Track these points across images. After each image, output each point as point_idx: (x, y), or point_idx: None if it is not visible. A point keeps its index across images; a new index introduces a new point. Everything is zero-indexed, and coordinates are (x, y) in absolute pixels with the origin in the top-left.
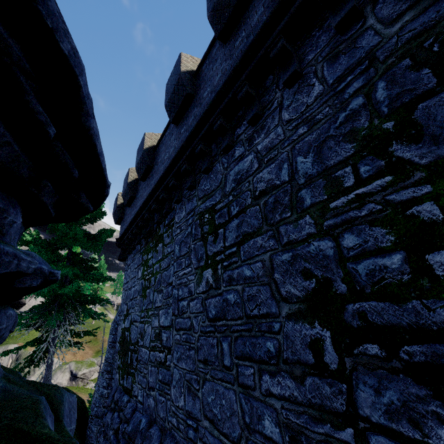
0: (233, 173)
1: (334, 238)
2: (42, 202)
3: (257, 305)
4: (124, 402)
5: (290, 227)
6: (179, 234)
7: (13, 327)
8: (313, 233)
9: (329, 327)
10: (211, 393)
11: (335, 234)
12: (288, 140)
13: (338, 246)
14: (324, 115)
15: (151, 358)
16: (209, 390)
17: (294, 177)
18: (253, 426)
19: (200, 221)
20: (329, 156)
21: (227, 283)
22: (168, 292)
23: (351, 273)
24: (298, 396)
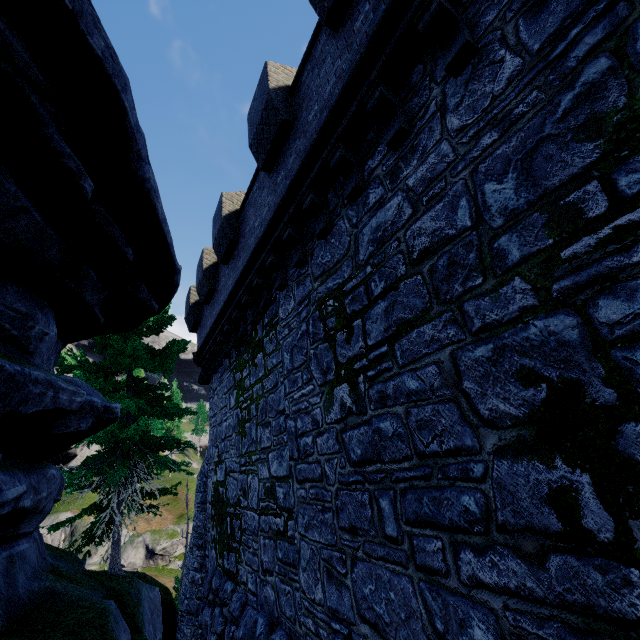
0: (368, 230)
1: (578, 309)
2: (84, 301)
3: (435, 436)
4: (228, 592)
5: (484, 301)
6: (288, 335)
7: (59, 494)
8: (531, 306)
9: (586, 467)
10: (369, 581)
11: (578, 303)
12: (464, 160)
13: (587, 323)
14: (529, 105)
15: (262, 525)
16: (365, 575)
17: (482, 218)
18: (452, 637)
19: (320, 312)
20: (548, 171)
21: (377, 404)
22: (279, 425)
23: (622, 368)
24: (536, 588)
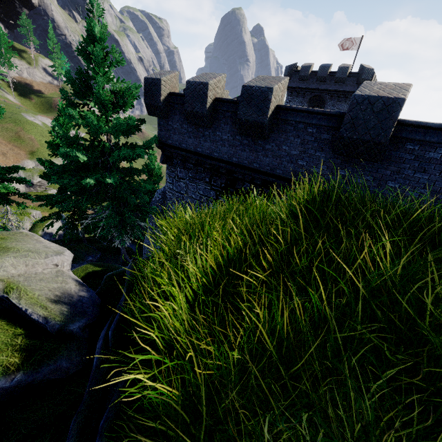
0: None
1: None
2: None
3: None
4: None
5: None
6: None
7: None
8: None
9: None
10: None
11: None
12: None
13: None
14: None
15: None
16: None
17: None
18: None
19: None
20: None
21: None
22: None
23: None
24: None
